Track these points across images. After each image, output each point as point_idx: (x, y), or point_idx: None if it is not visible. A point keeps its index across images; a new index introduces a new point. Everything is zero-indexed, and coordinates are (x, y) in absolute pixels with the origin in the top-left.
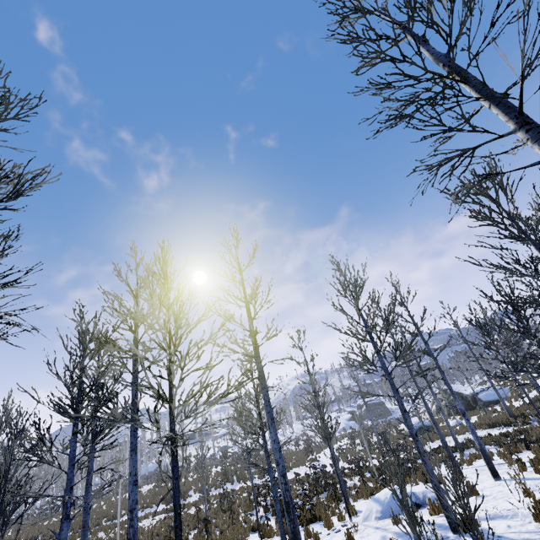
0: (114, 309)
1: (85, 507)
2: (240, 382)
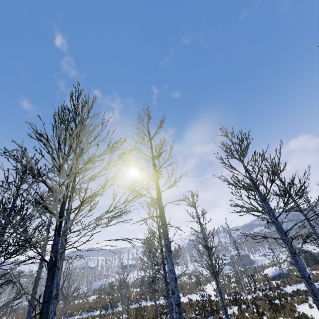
0: (28, 134)
1: (29, 310)
2: (128, 196)
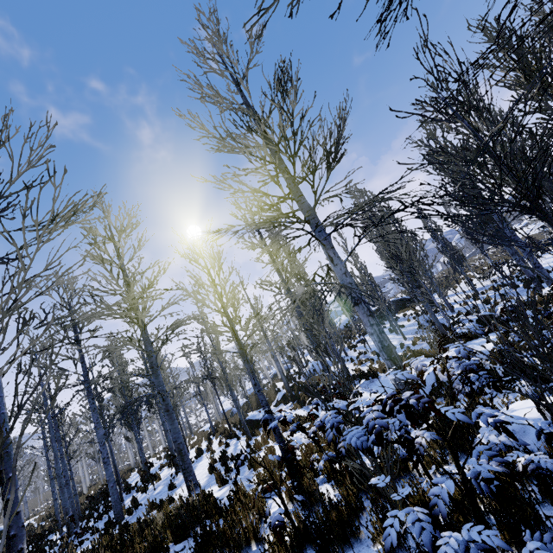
0: None
1: None
2: None
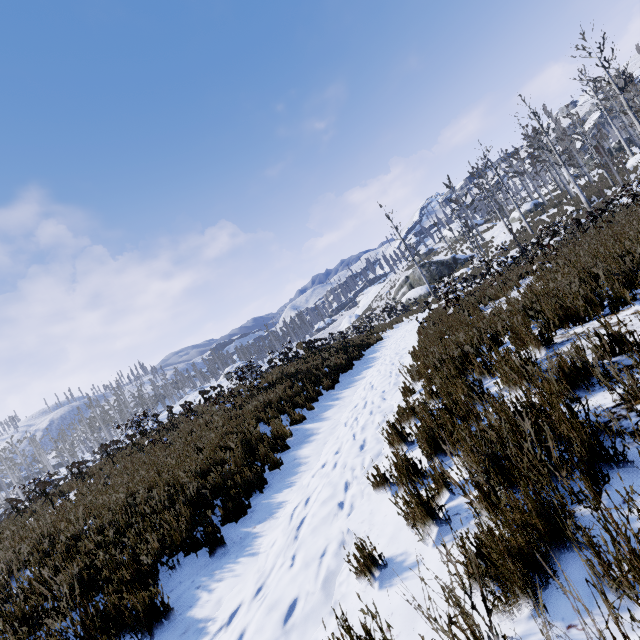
0: None
1: None
2: None
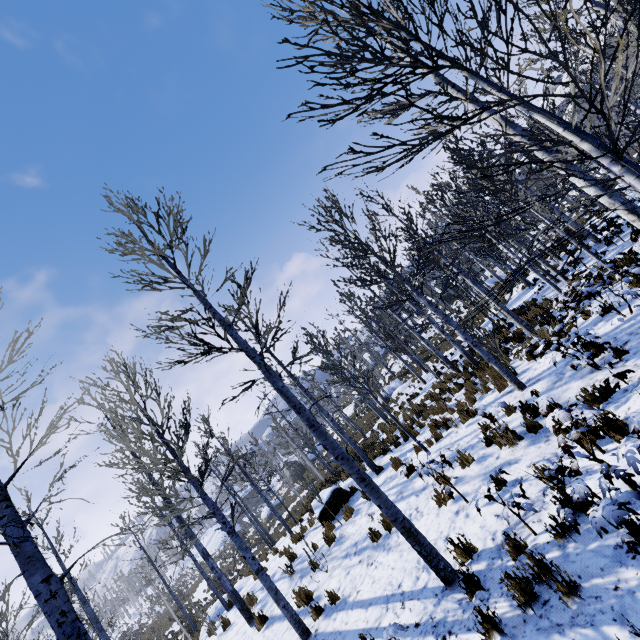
0: None
1: None
2: None
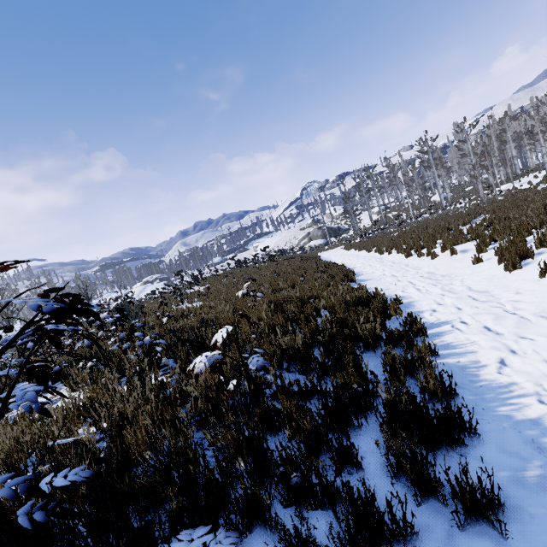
0: None
1: None
2: None
